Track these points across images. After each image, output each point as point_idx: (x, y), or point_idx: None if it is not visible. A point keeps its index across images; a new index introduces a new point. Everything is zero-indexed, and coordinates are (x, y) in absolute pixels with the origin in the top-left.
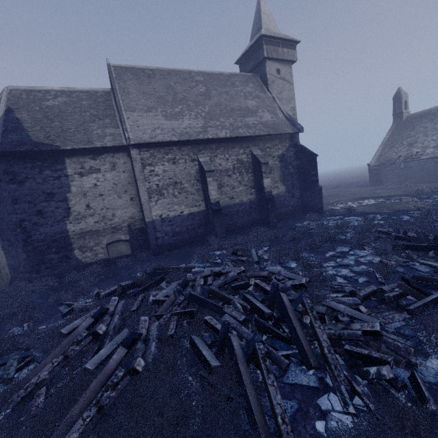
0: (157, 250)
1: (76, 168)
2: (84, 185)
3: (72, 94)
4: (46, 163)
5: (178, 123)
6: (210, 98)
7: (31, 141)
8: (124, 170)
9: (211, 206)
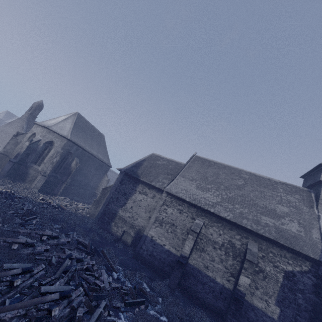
0: (136, 254)
1: (141, 189)
2: (137, 197)
3: (170, 162)
4: (133, 181)
5: (201, 193)
6: (241, 189)
7: (135, 172)
8: (157, 201)
9: (180, 255)
